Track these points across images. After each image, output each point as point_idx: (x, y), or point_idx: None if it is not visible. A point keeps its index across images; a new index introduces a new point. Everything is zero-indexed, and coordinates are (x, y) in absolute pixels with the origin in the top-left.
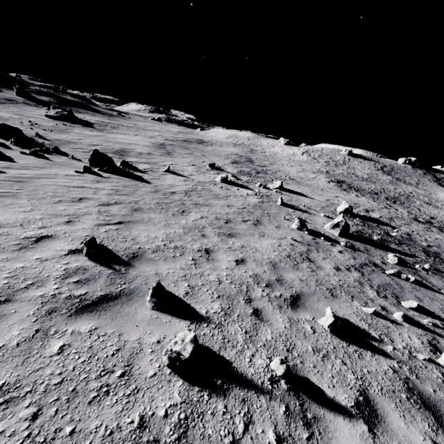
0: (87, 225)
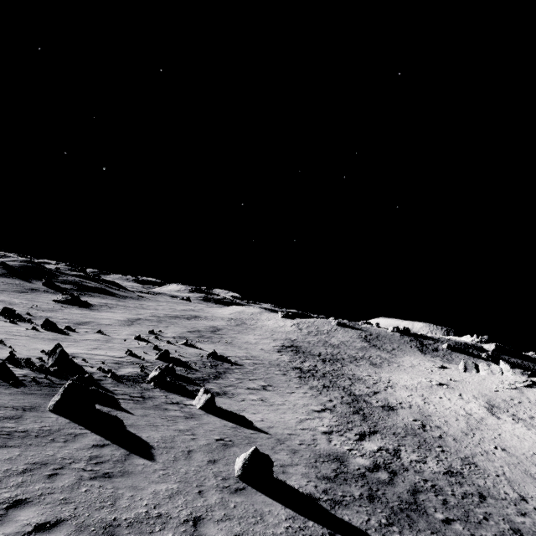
0: (1, 337)
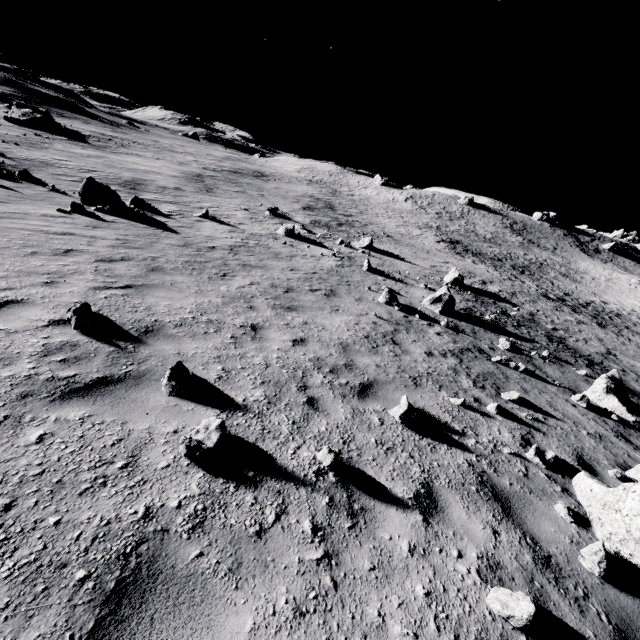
0: (78, 288)
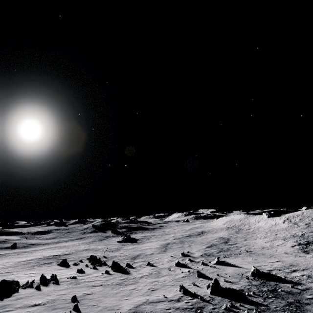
0: (81, 293)
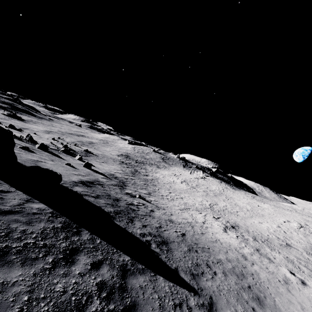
0: None
